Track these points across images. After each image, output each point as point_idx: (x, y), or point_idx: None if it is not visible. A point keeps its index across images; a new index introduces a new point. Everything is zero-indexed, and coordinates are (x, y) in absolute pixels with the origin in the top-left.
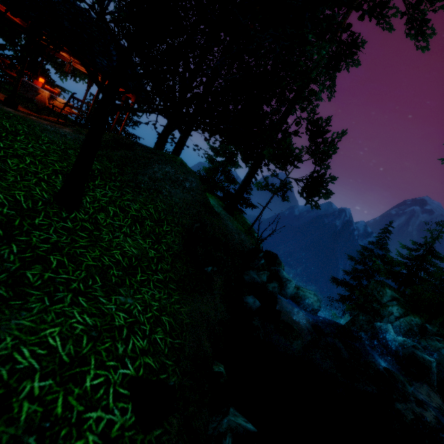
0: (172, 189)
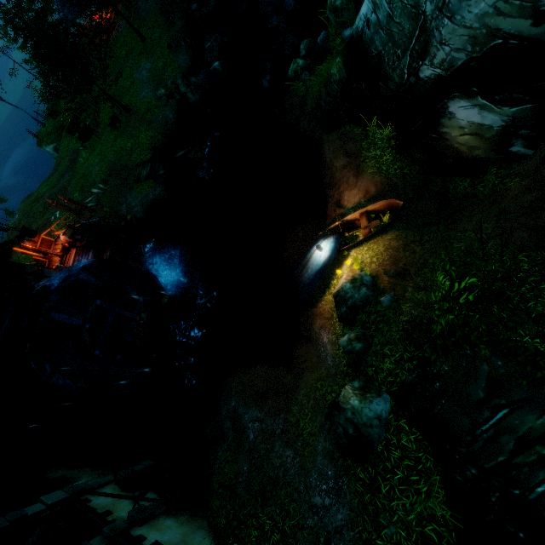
0: (149, 5)
